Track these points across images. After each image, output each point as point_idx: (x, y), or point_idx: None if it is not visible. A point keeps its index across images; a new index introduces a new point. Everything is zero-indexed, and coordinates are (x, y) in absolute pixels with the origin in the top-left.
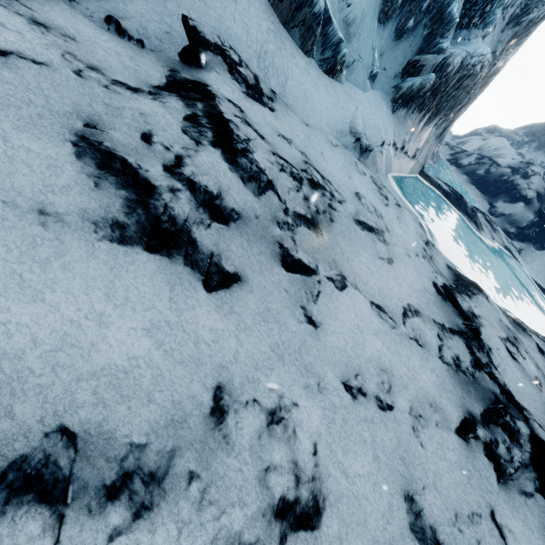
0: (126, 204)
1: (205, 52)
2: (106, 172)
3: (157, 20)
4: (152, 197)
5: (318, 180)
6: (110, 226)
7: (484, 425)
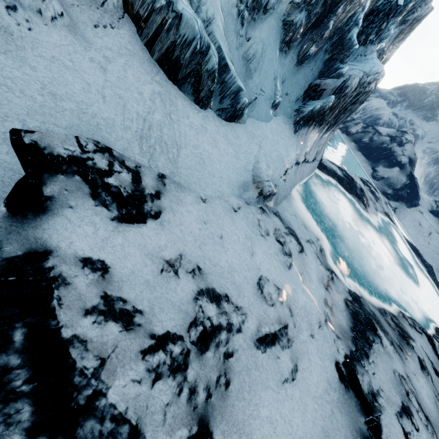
0: None
1: (53, 178)
2: None
3: None
4: None
5: (212, 321)
6: None
7: None
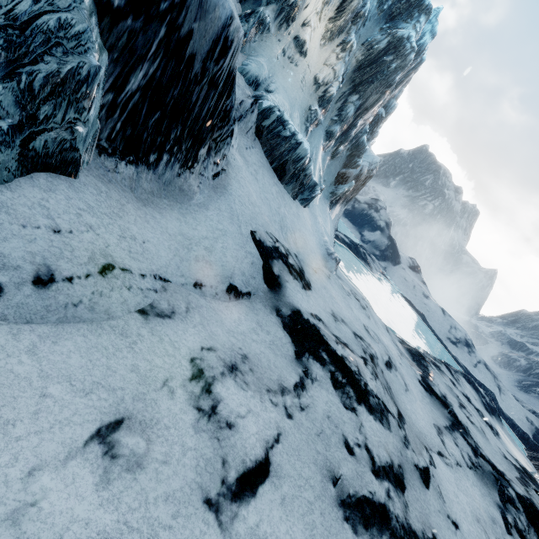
0: None
1: (273, 262)
2: (369, 528)
3: (244, 254)
4: (390, 519)
5: (368, 351)
6: None
7: (506, 509)
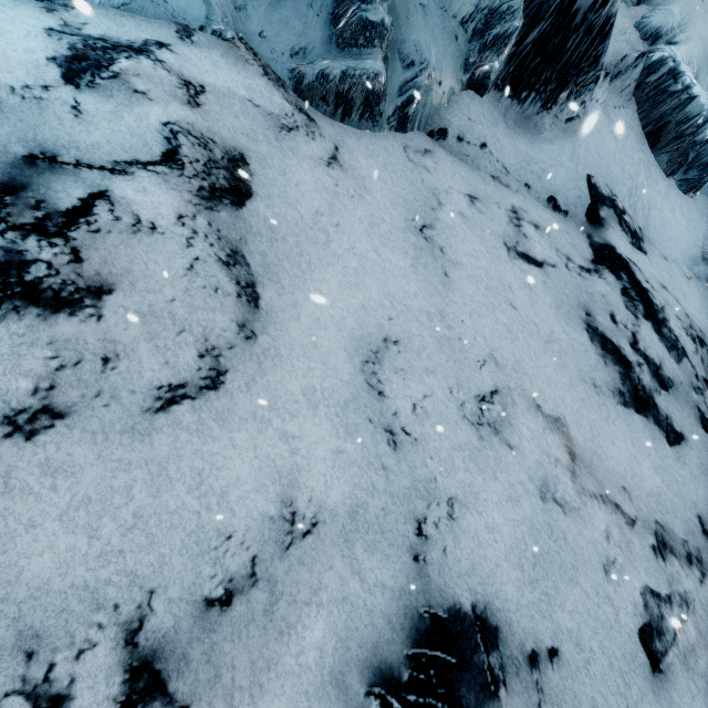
0: (620, 377)
1: (602, 207)
2: (606, 352)
3: (573, 186)
4: (631, 371)
5: (700, 335)
6: (618, 393)
7: None
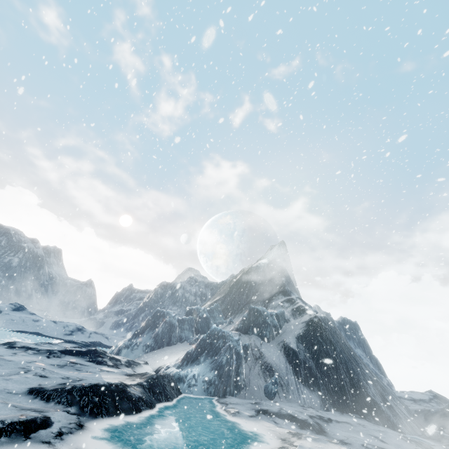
0: None
1: None
2: None
3: None
4: None
5: None
6: None
7: (50, 355)
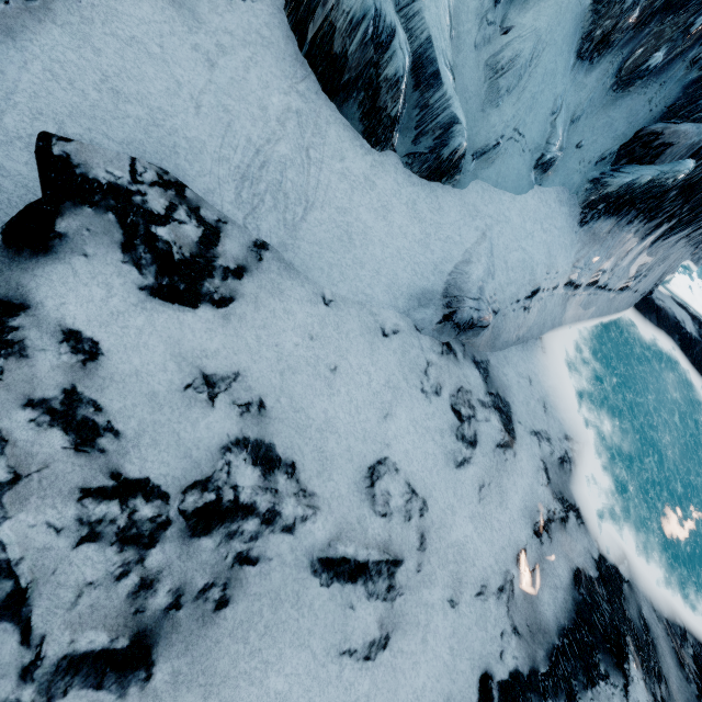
0: None
1: (76, 209)
2: None
3: None
4: None
5: (239, 494)
6: None
7: None
